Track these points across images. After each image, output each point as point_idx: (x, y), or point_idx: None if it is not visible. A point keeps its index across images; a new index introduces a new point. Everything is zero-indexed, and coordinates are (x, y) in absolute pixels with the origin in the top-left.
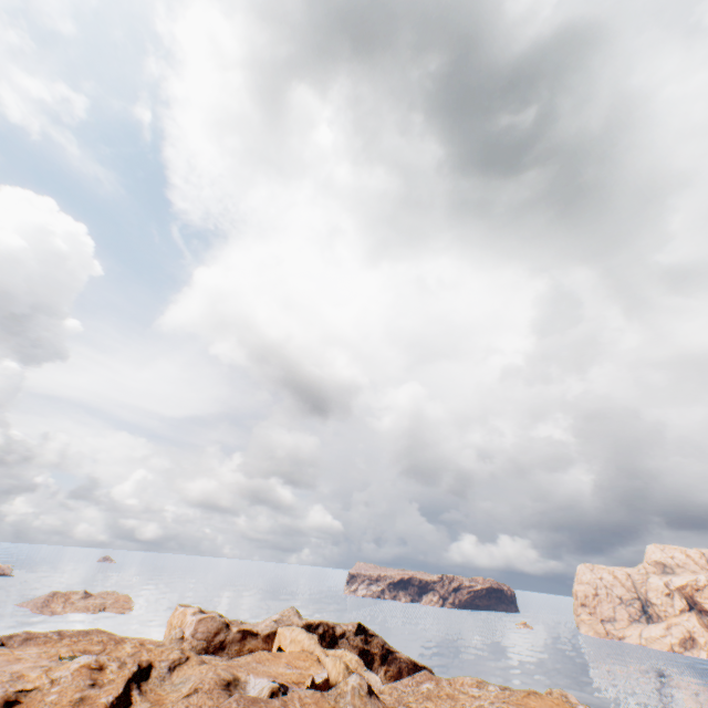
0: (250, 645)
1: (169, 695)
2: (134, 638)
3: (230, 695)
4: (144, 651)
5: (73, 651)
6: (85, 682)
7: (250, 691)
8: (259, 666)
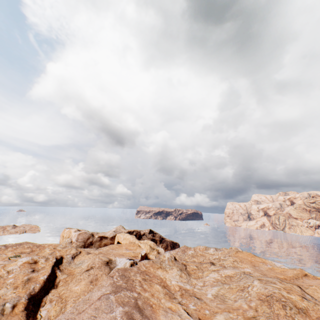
0: (104, 242)
1: (75, 270)
2: (46, 244)
3: (110, 267)
4: (56, 251)
5: (15, 253)
6: (28, 270)
7: (118, 265)
8: (113, 251)
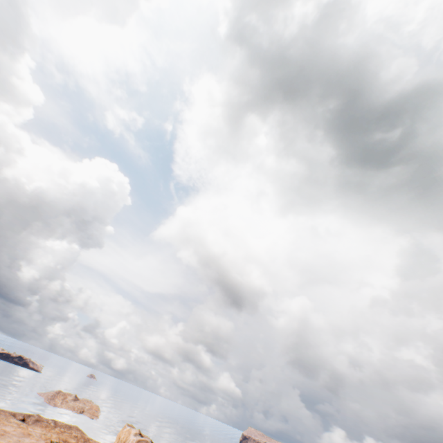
0: None
1: None
2: (95, 441)
3: None
4: None
5: (59, 438)
6: None
7: None
8: None
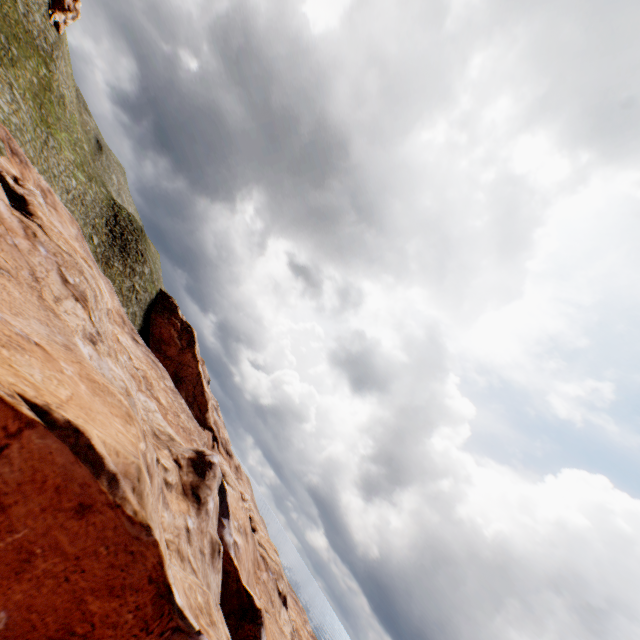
0: None
1: None
2: None
3: None
4: (266, 537)
5: (295, 621)
6: None
7: None
8: None
